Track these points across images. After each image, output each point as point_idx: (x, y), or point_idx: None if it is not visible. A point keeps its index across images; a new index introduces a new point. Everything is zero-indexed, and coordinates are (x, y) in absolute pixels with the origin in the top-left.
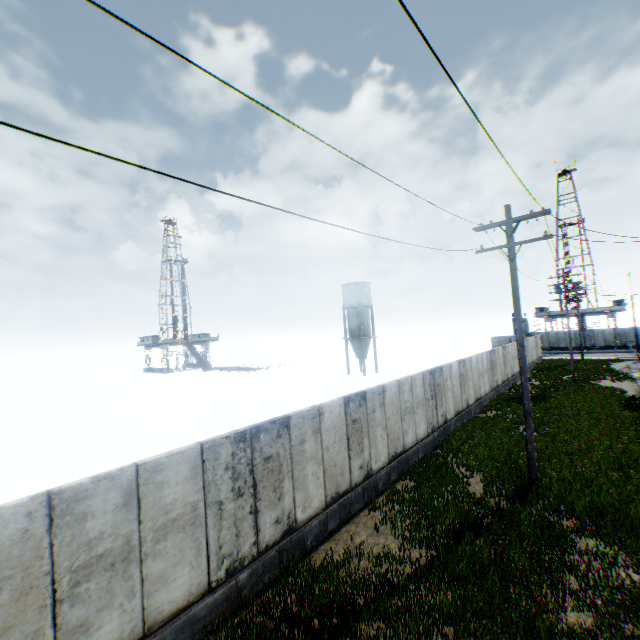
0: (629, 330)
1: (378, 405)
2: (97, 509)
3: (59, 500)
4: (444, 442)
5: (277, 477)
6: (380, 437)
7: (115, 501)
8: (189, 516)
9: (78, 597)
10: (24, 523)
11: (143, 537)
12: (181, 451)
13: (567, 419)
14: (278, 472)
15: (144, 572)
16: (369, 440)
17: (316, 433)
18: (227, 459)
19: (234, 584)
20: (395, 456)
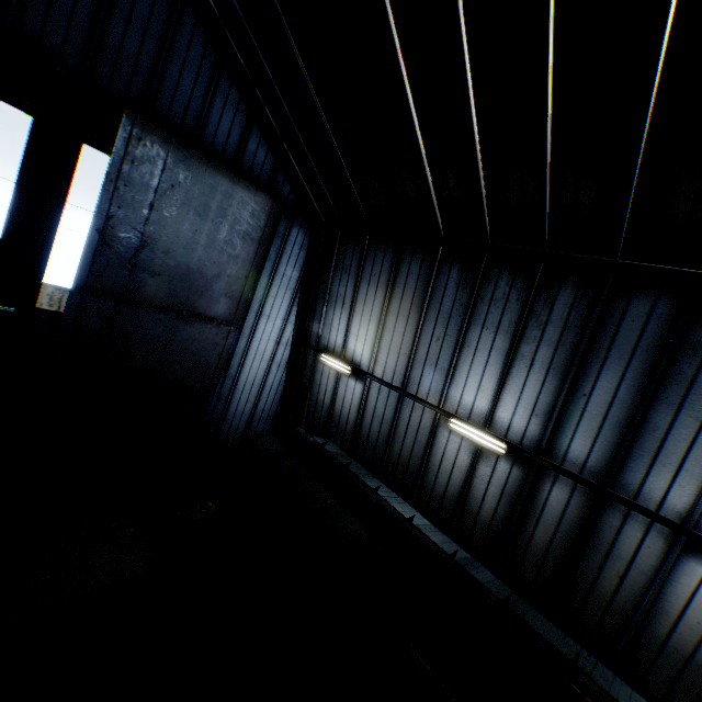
0: None
1: None
2: None
3: None
4: None
5: None
6: None
7: None
8: None
9: None
10: None
11: None
12: None
13: None
14: None
15: None
16: None
17: None
18: (51, 292)
19: None
20: None
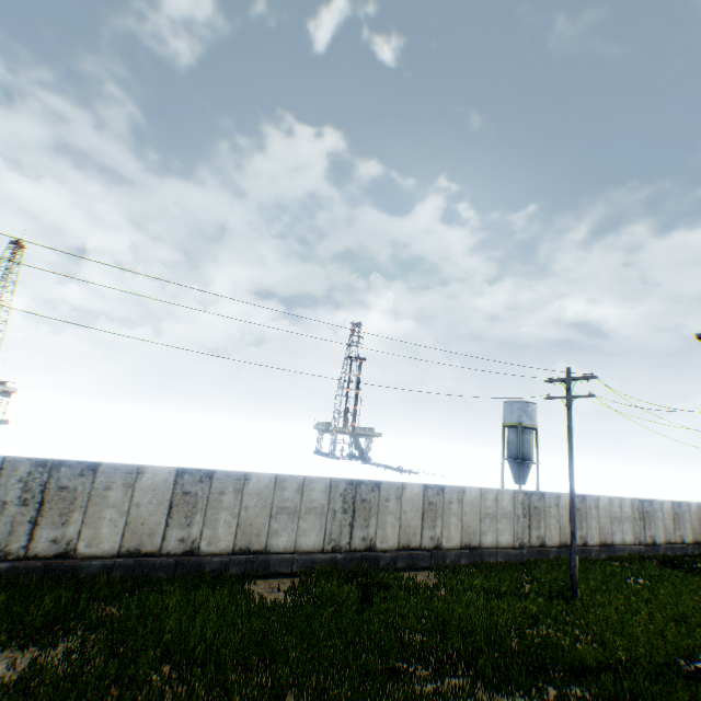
0: None
1: (456, 500)
2: (288, 488)
3: (278, 478)
4: (531, 559)
5: (367, 513)
6: (454, 524)
7: (295, 487)
8: (320, 510)
9: (277, 519)
10: (268, 481)
11: (301, 508)
12: (322, 477)
13: (695, 585)
14: (369, 511)
15: (299, 524)
16: (442, 522)
17: (398, 499)
18: (342, 490)
19: (334, 557)
20: (468, 546)
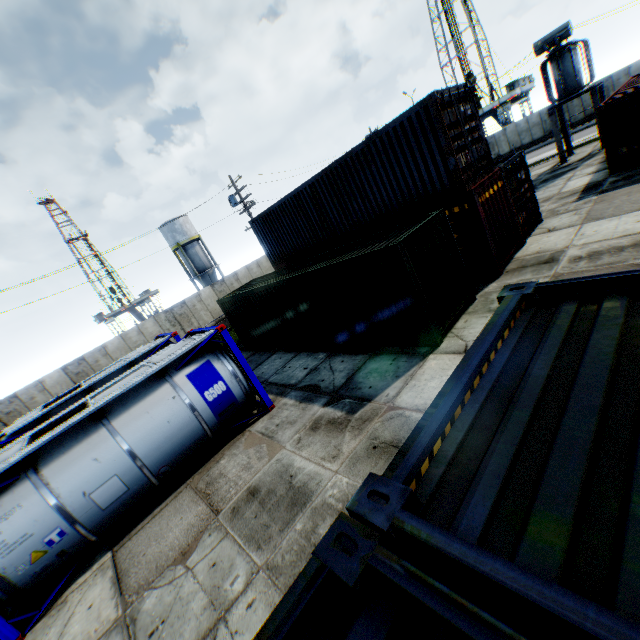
0: (500, 134)
1: None
2: None
3: None
4: None
5: None
6: None
7: None
8: None
9: None
10: None
11: None
12: None
13: None
14: None
15: None
16: None
17: None
18: None
19: None
20: None
